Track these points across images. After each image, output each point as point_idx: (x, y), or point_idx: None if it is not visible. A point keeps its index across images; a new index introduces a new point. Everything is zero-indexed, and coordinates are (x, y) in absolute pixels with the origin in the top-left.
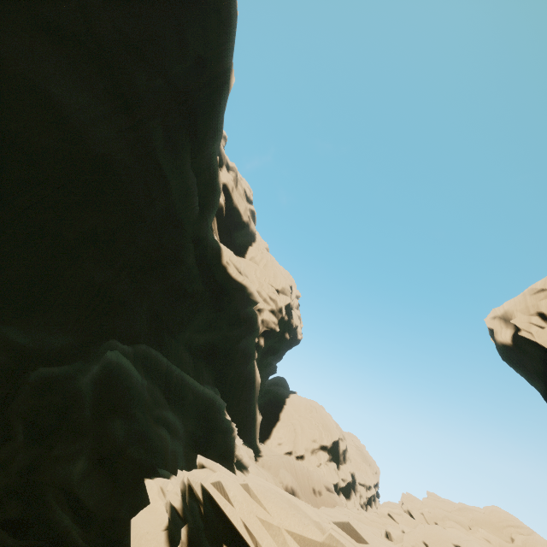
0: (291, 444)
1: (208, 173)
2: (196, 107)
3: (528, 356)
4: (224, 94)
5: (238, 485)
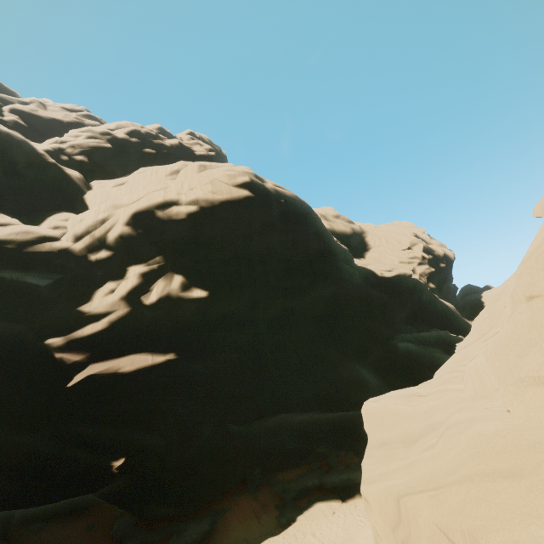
0: None
1: (342, 253)
2: (328, 246)
3: None
4: (322, 224)
5: None
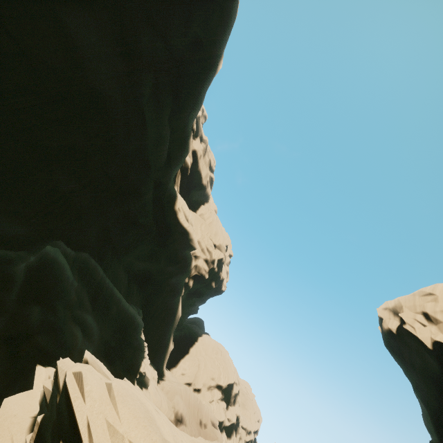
0: (193, 377)
1: (182, 132)
2: (185, 75)
3: (407, 348)
4: (211, 74)
5: (102, 382)
